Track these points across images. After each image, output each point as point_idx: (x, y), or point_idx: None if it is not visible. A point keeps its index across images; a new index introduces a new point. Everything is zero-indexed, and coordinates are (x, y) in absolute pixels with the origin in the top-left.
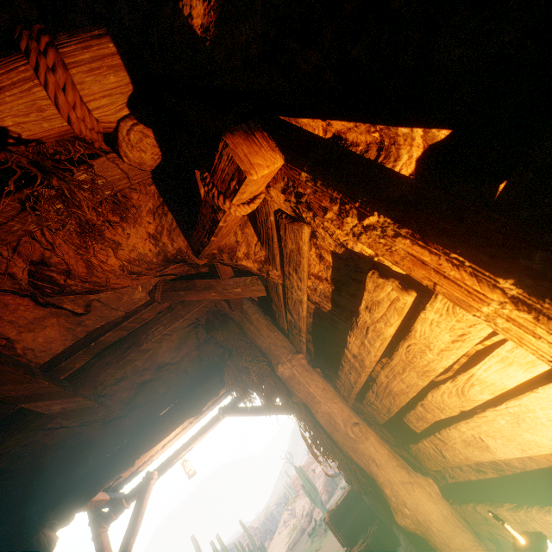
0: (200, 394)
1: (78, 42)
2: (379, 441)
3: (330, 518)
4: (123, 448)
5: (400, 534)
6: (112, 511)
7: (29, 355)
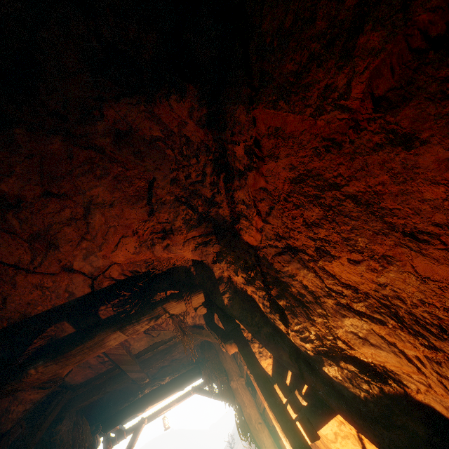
0: (187, 378)
1: (196, 295)
2: (269, 435)
3: None
4: (141, 399)
5: None
6: (117, 437)
7: (132, 350)
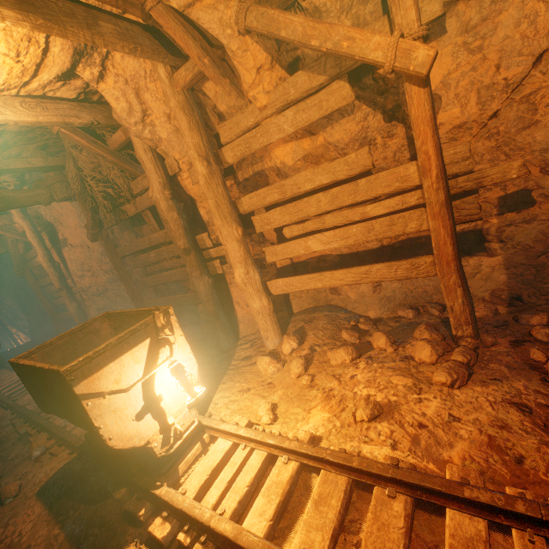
0: None
1: None
2: None
3: None
4: None
5: None
6: None
7: None
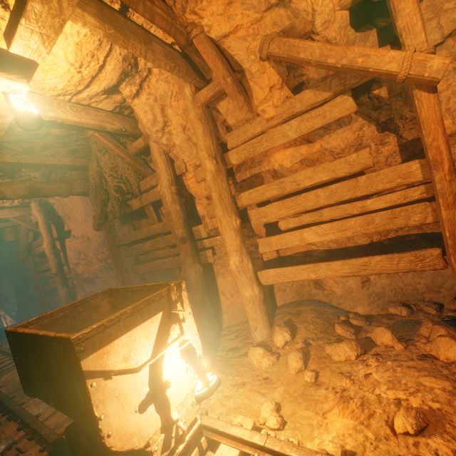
0: None
1: None
2: None
3: None
4: None
5: None
6: None
7: None
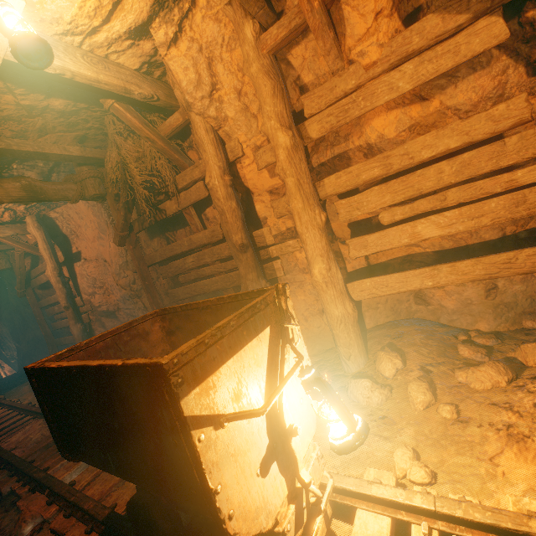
0: None
1: None
2: None
3: None
4: None
5: None
6: None
7: None
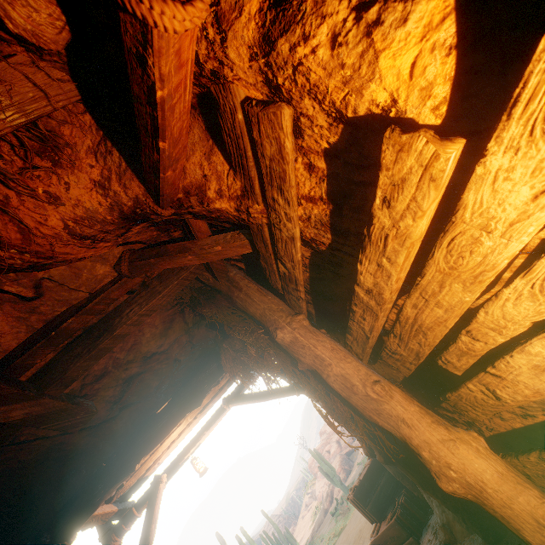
0: (198, 384)
1: None
2: (406, 398)
3: (354, 496)
4: (121, 453)
5: (433, 501)
6: (123, 522)
7: None
